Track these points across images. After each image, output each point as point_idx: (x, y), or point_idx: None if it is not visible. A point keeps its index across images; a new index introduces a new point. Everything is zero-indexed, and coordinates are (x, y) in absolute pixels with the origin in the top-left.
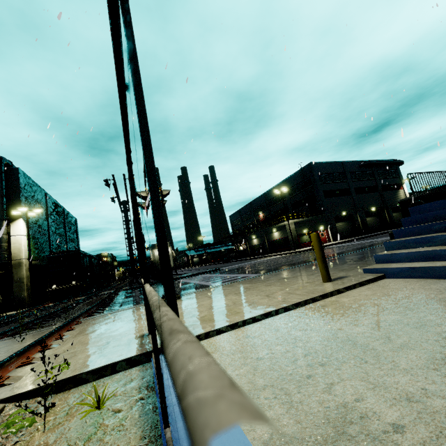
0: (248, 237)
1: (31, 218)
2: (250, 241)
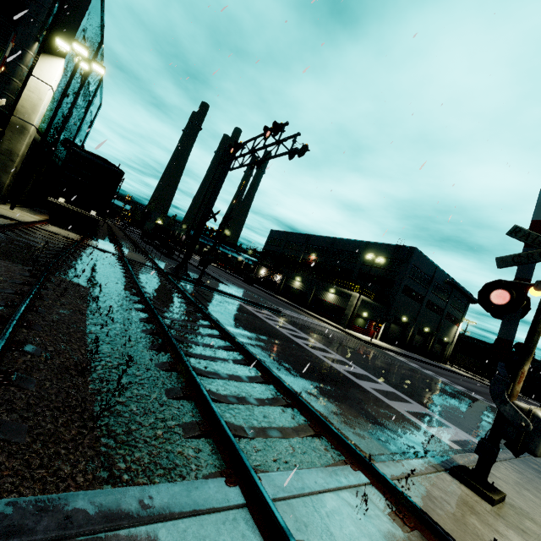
0: (291, 273)
1: (69, 67)
2: (290, 279)
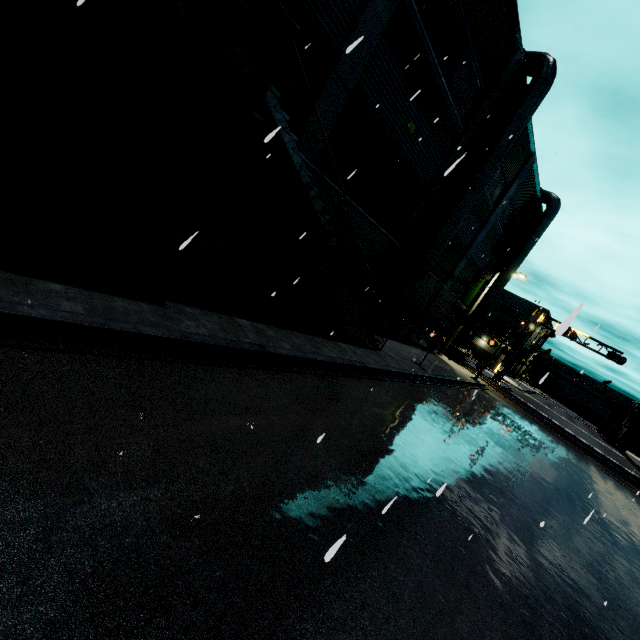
0: None
1: None
2: None
